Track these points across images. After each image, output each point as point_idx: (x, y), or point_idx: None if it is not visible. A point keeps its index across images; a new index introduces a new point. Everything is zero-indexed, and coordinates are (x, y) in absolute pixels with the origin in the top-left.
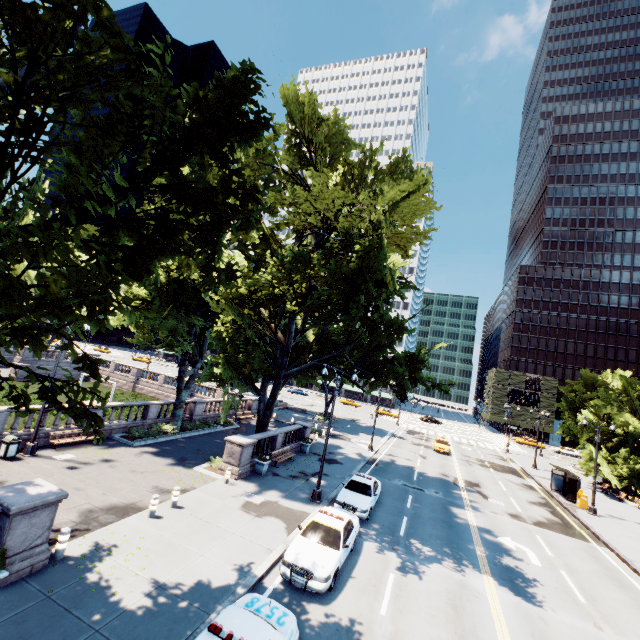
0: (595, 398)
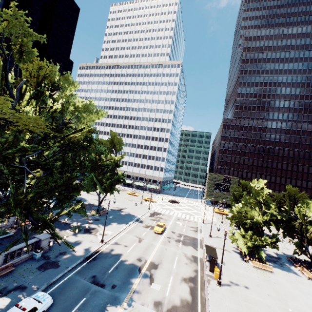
0: (246, 195)
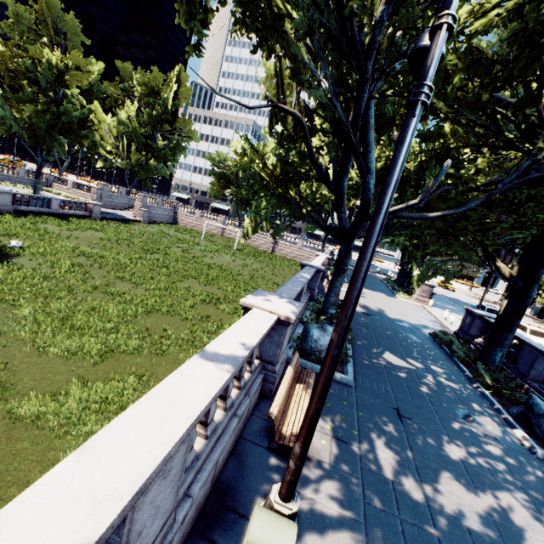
0: None
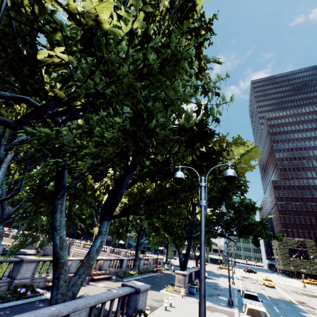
0: None
